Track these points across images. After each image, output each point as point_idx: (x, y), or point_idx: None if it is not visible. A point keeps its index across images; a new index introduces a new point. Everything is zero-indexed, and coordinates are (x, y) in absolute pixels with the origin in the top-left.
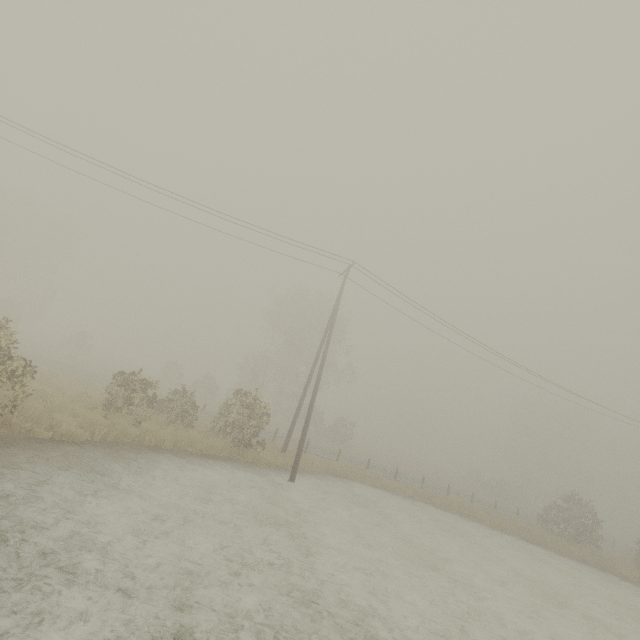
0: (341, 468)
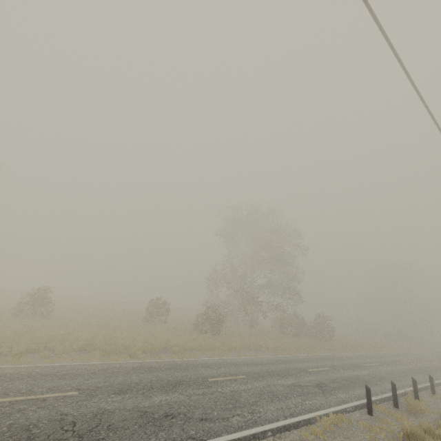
0: None
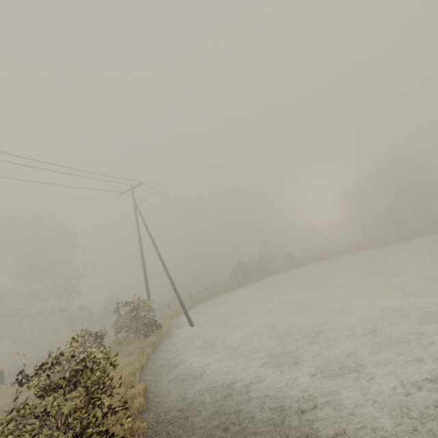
0: (174, 313)
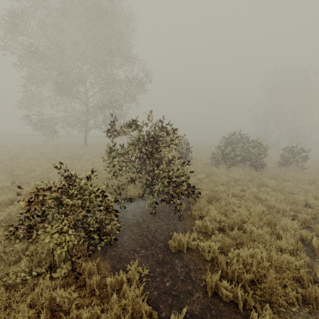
0: None
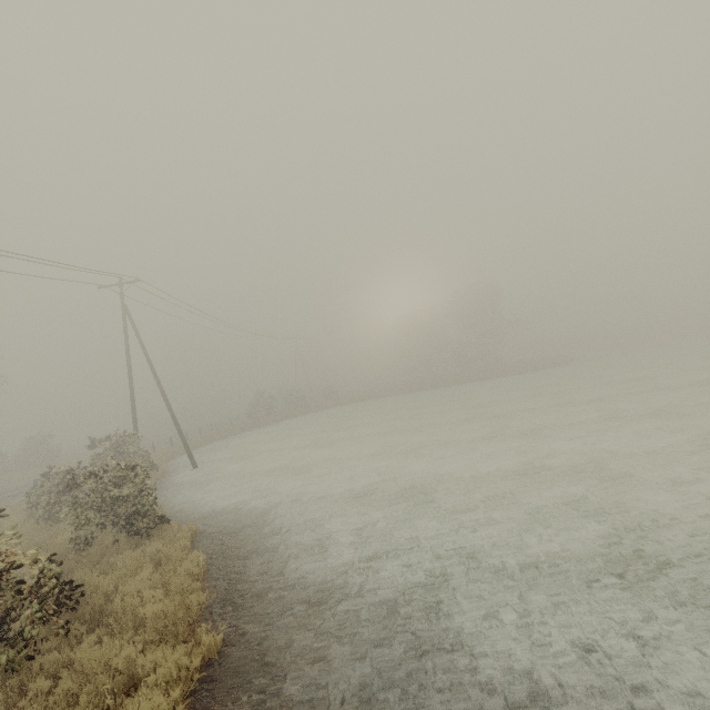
0: (166, 455)
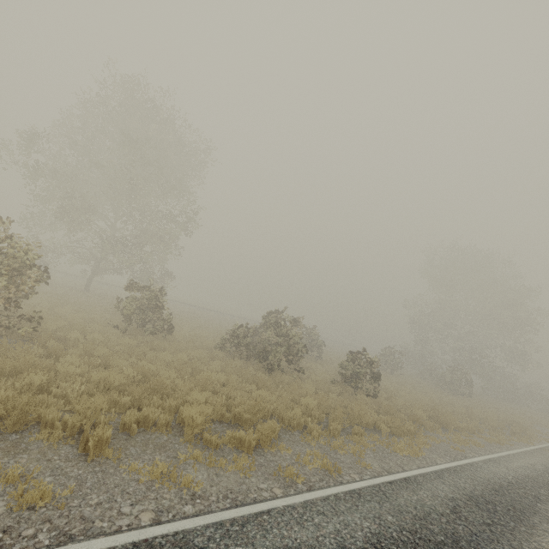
0: None
